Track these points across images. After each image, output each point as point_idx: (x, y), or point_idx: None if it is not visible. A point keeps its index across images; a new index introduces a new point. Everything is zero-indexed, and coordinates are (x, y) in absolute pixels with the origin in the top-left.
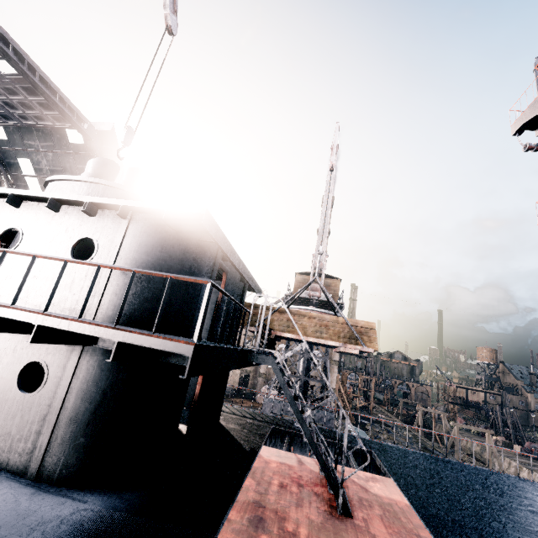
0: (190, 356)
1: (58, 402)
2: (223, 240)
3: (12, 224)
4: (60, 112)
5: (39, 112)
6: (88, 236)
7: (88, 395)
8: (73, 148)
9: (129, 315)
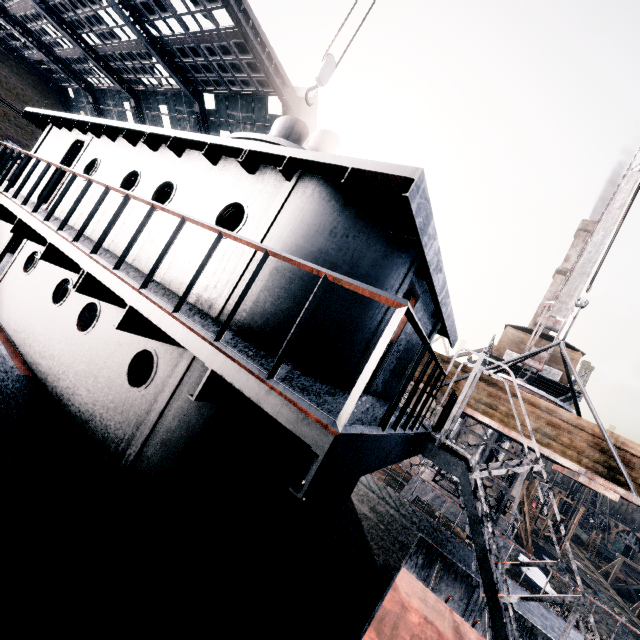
0: (321, 454)
1: (155, 412)
2: (430, 241)
3: (169, 176)
4: (264, 72)
5: (246, 75)
6: (239, 201)
7: (187, 419)
8: (270, 120)
9: (260, 325)
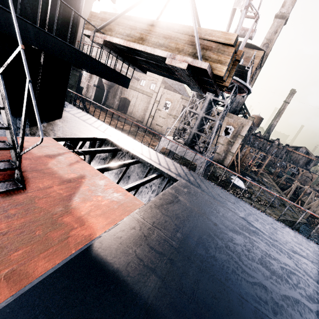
0: None
1: None
2: None
3: None
4: None
5: None
6: None
7: None
8: None
9: None
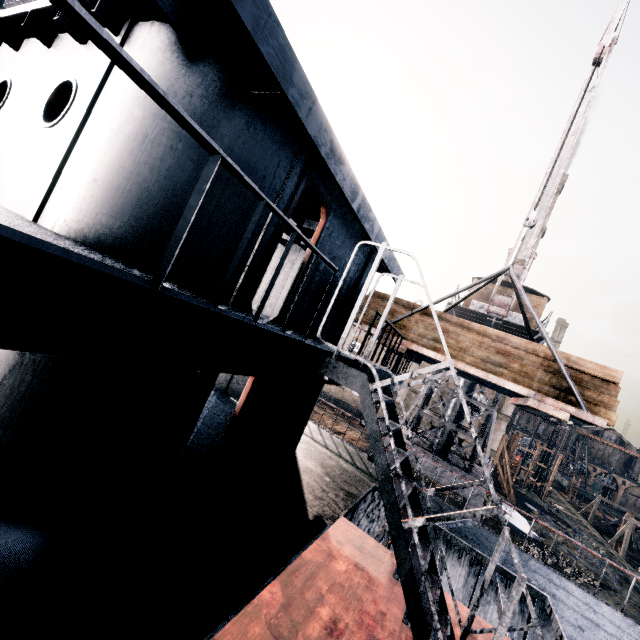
0: None
1: None
2: (306, 103)
3: (6, 75)
4: None
5: None
6: (69, 78)
7: None
8: None
9: (83, 220)
